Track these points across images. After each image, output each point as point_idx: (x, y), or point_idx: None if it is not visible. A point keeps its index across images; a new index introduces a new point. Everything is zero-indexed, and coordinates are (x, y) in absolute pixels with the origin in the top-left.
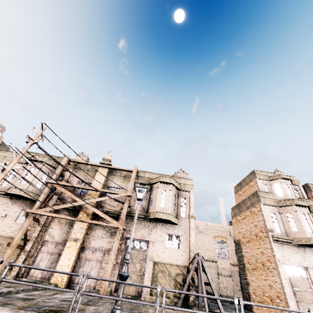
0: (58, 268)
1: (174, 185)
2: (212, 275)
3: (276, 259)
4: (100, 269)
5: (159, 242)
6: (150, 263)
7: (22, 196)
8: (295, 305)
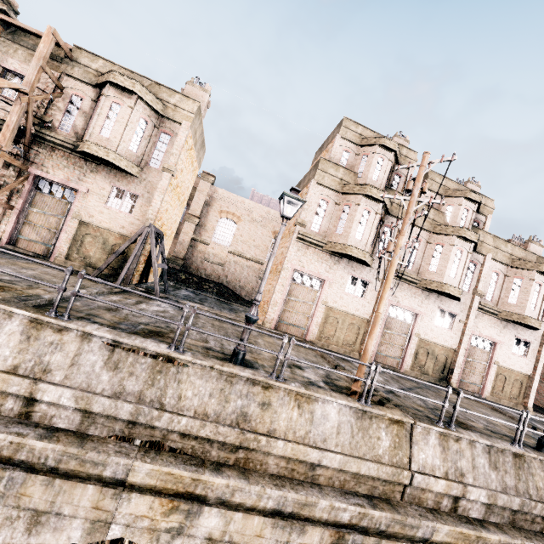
0: None
1: (143, 100)
2: (250, 278)
3: (285, 261)
4: None
5: (97, 196)
6: (74, 221)
7: None
8: (276, 312)
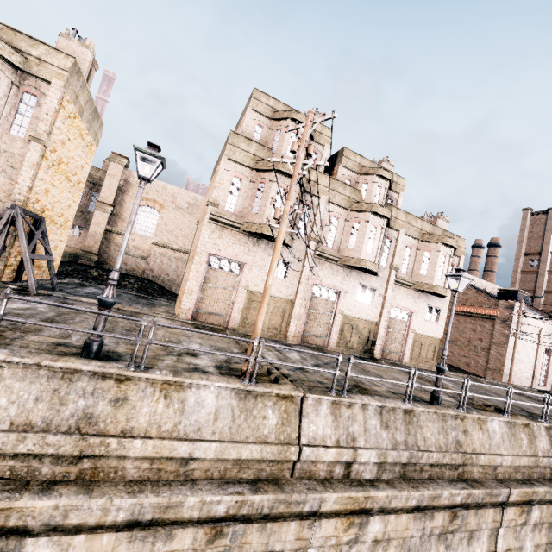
0: None
1: None
2: (179, 270)
3: (198, 245)
4: None
5: None
6: None
7: None
8: (192, 301)
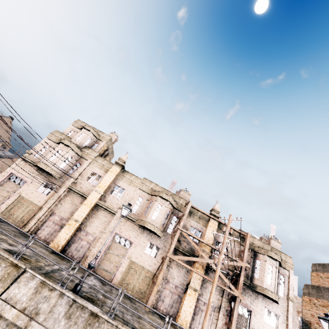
0: (183, 312)
1: (279, 262)
2: None
3: None
4: (210, 322)
5: (260, 315)
6: None
7: (153, 232)
8: None
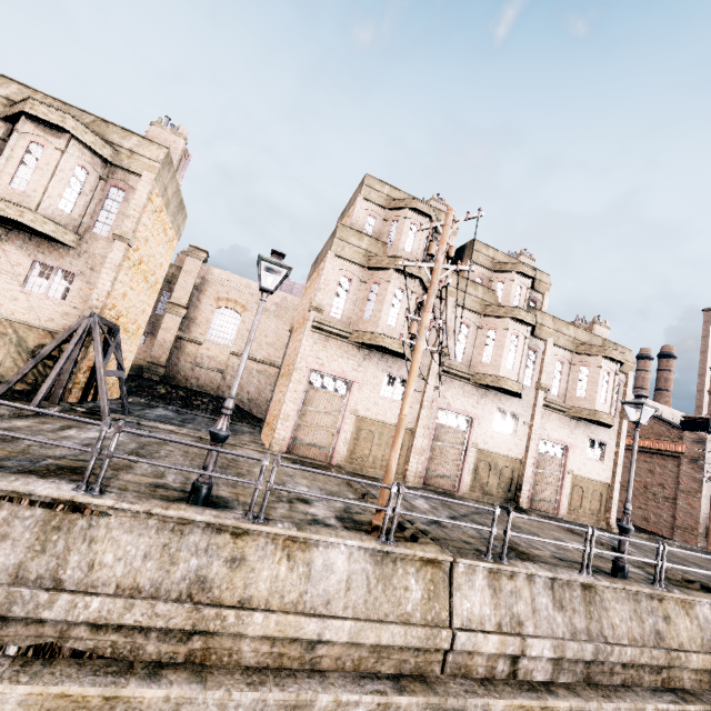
0: None
1: (80, 141)
2: (262, 387)
3: (298, 359)
4: None
5: (7, 275)
6: None
7: None
8: (289, 429)
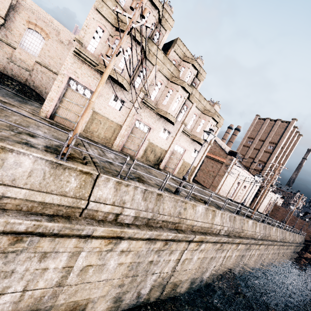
0: None
1: None
2: None
3: (62, 68)
4: None
5: None
6: None
7: None
8: (52, 106)
